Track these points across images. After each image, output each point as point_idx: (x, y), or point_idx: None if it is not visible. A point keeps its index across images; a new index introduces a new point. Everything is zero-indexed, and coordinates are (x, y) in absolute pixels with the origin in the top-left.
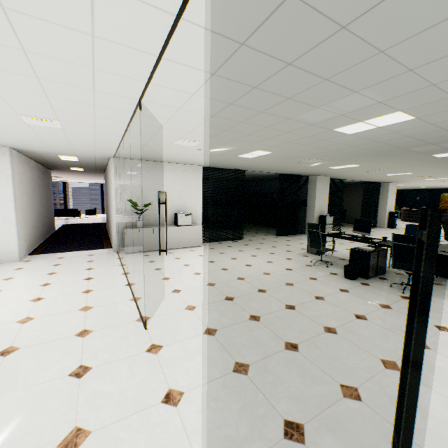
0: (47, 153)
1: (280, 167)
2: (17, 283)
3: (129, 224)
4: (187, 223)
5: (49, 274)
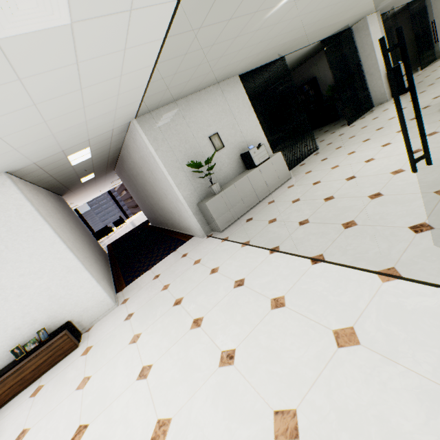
0: (54, 159)
1: (342, 12)
2: (154, 340)
3: (200, 197)
4: (263, 158)
5: (175, 304)
